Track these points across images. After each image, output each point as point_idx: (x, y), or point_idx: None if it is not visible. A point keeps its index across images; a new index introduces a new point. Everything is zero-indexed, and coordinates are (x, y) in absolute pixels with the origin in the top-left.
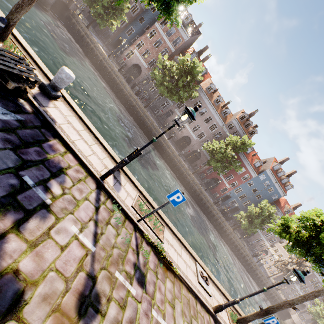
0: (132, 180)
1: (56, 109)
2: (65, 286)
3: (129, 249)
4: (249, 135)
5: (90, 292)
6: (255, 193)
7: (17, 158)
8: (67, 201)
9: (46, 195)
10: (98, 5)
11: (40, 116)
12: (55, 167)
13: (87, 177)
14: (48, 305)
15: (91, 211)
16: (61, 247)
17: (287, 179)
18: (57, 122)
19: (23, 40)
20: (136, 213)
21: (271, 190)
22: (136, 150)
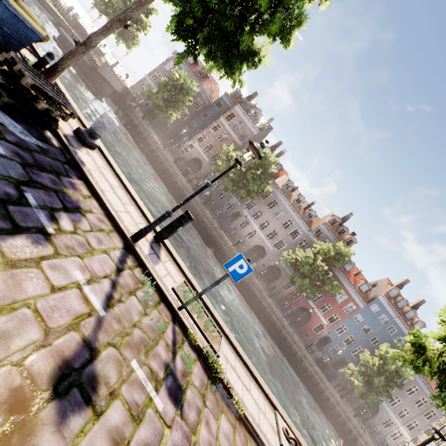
0: (177, 261)
1: (89, 156)
2: (42, 337)
3: (160, 340)
4: (345, 246)
5: (83, 368)
6: (368, 334)
7: (24, 173)
8: (77, 242)
9: (49, 222)
10: (158, 97)
11: (67, 155)
12: (71, 203)
13: (112, 232)
14: (5, 349)
15: (109, 268)
16: (52, 287)
17: (413, 313)
18: (87, 166)
19: (67, 94)
20: (178, 300)
21: (391, 329)
22: (186, 212)
